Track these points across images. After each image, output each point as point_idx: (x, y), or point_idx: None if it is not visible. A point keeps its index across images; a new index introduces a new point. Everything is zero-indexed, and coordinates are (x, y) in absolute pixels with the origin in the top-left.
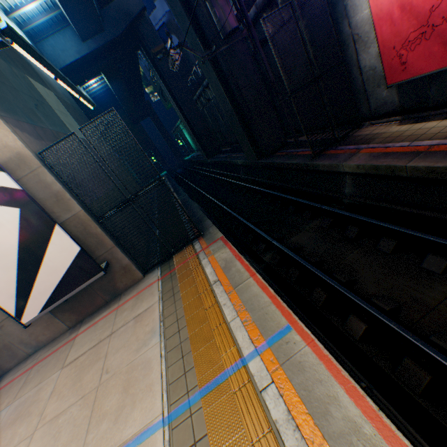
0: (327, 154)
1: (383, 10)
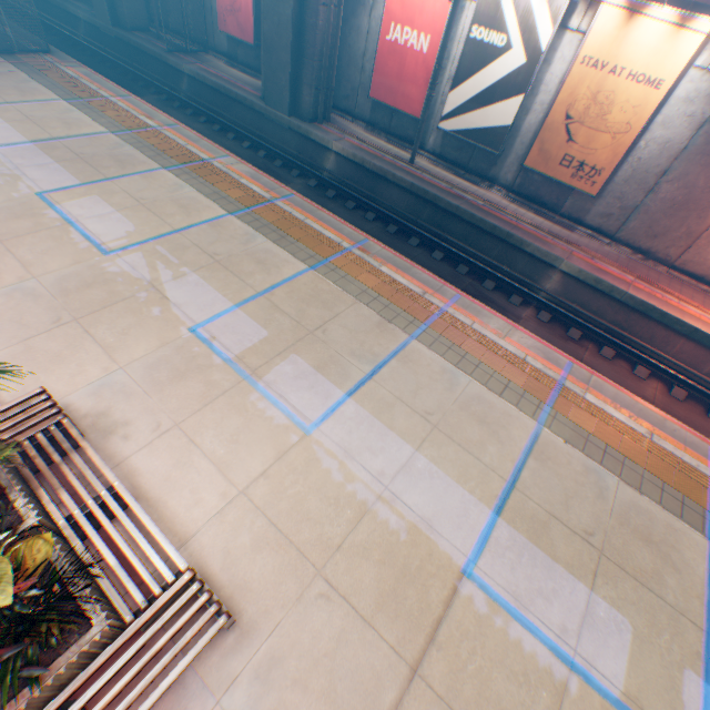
0: (179, 58)
1: None
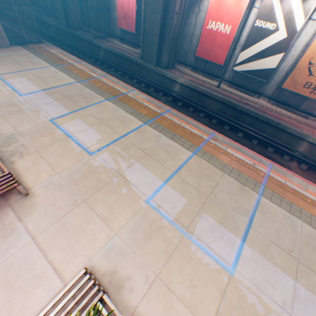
0: (99, 40)
1: (119, 5)
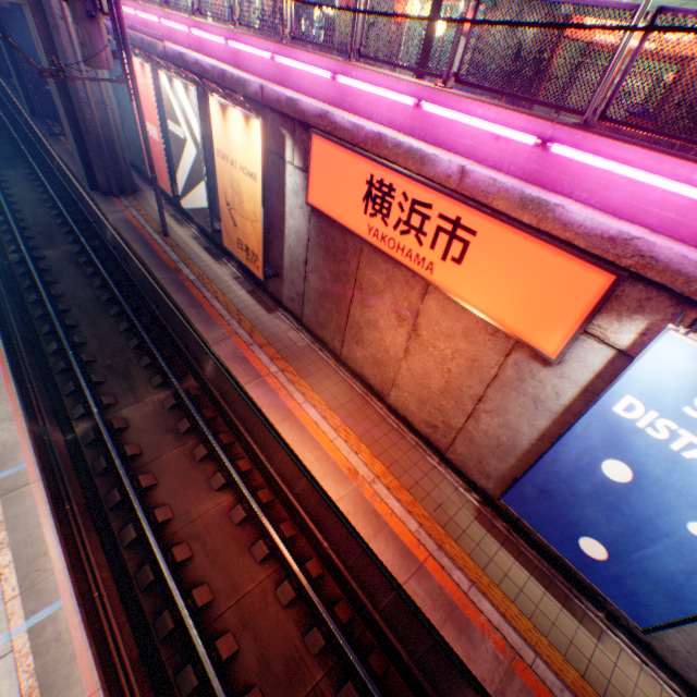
0: (62, 140)
1: None
